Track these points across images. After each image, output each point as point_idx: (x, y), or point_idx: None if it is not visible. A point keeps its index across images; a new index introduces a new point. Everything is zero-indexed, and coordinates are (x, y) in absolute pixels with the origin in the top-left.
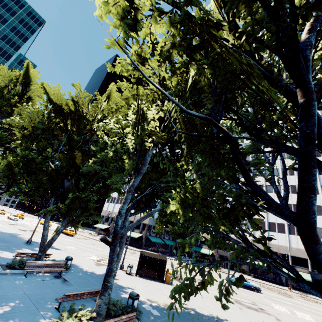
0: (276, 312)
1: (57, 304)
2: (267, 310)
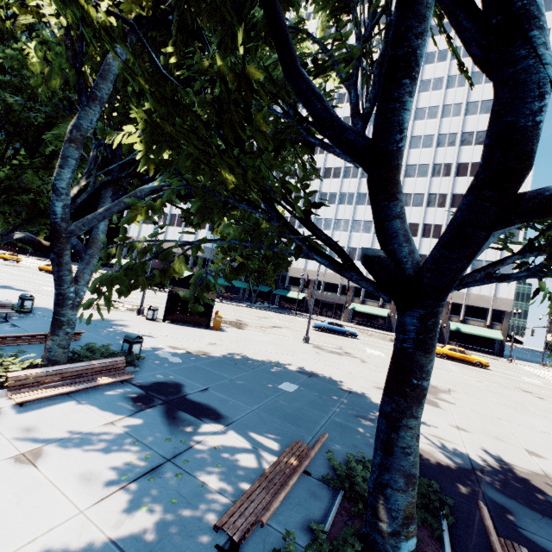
0: (366, 355)
1: None
2: (354, 354)
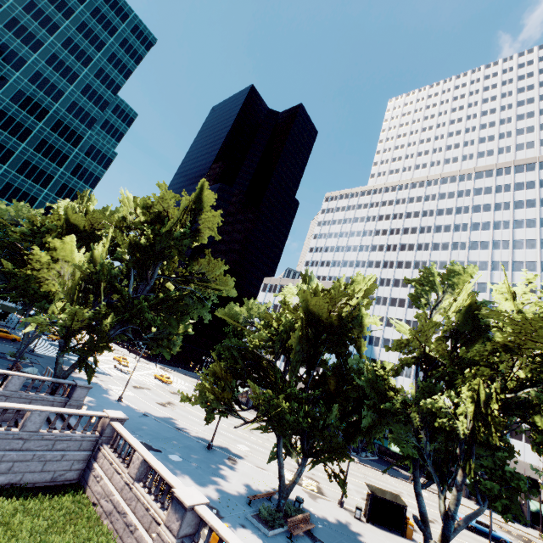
0: None
1: None
2: None
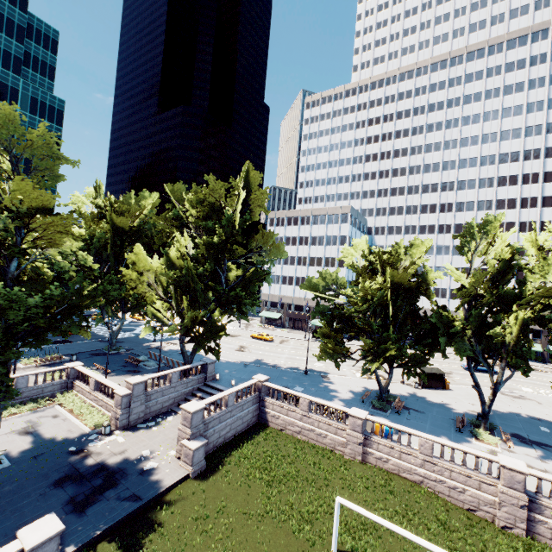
0: (531, 395)
1: (451, 428)
2: (525, 396)
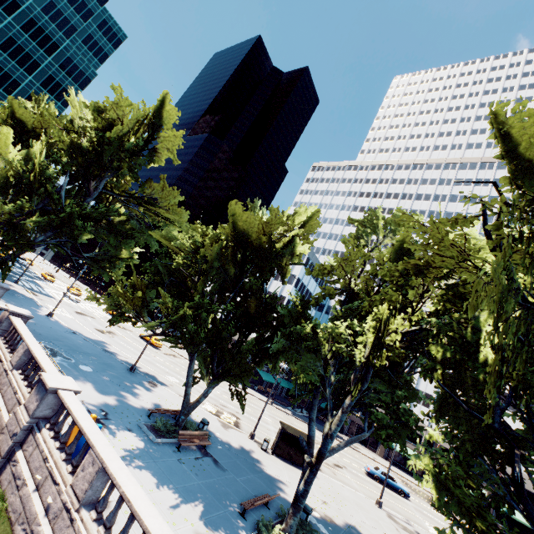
0: None
1: (235, 505)
2: None
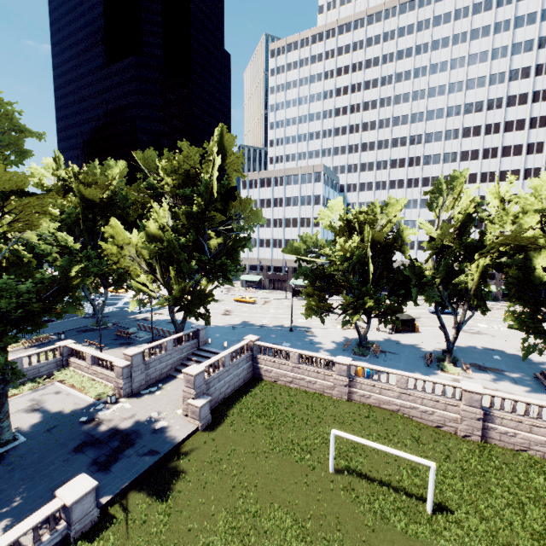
0: (486, 330)
1: (421, 364)
2: (481, 331)
